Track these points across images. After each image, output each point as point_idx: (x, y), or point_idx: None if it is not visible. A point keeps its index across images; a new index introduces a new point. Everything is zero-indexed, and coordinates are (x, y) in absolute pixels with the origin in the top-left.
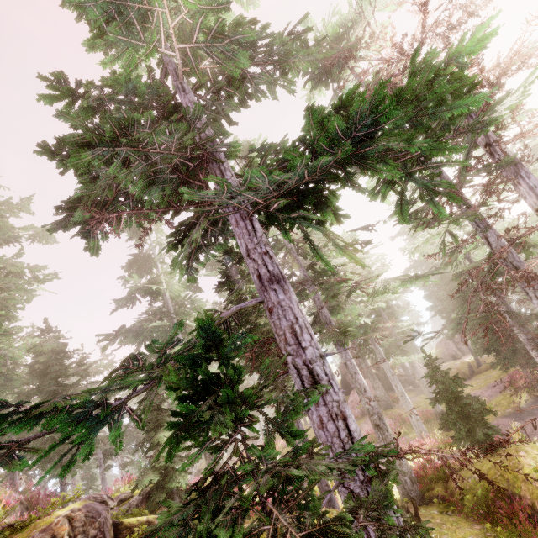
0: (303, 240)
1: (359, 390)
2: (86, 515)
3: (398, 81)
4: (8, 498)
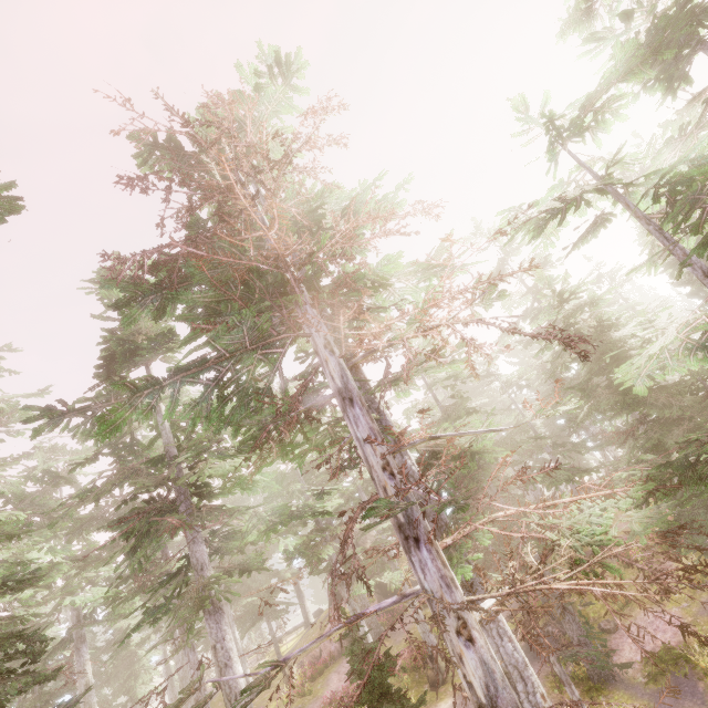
0: None
1: (228, 698)
2: None
3: (310, 206)
4: None
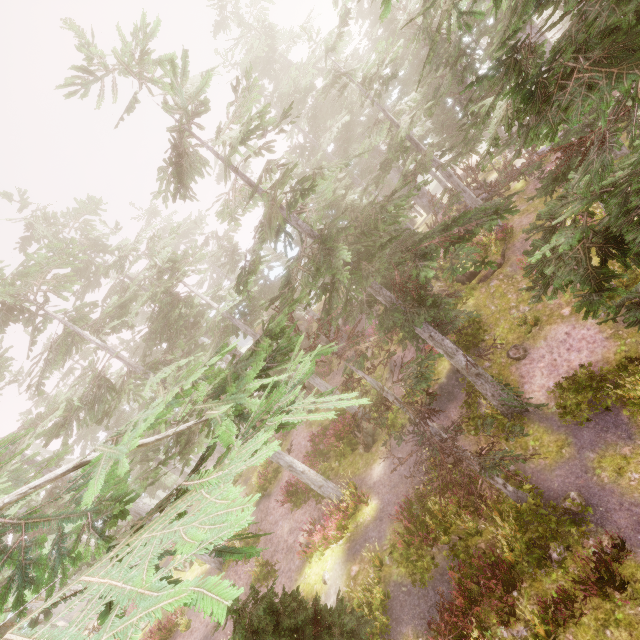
0: None
1: None
2: None
3: None
4: None
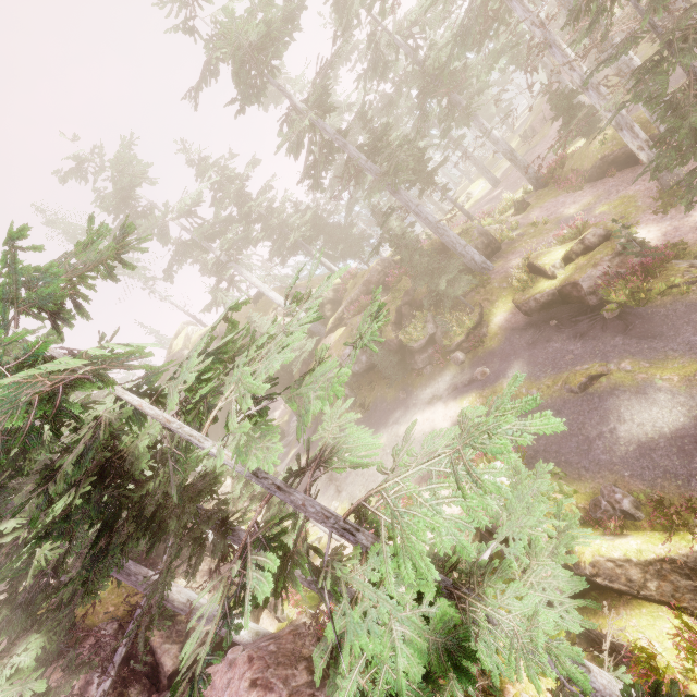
0: (413, 25)
1: (494, 144)
2: (381, 262)
3: None
4: (354, 269)
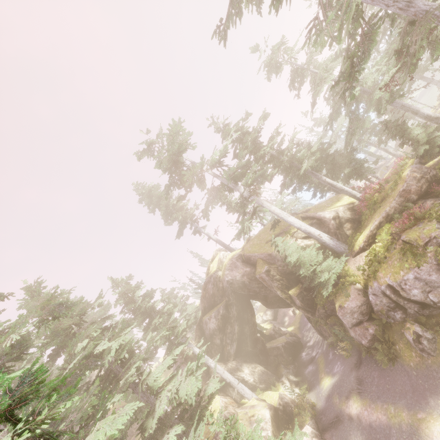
0: None
1: None
2: (416, 169)
3: None
4: (376, 183)
